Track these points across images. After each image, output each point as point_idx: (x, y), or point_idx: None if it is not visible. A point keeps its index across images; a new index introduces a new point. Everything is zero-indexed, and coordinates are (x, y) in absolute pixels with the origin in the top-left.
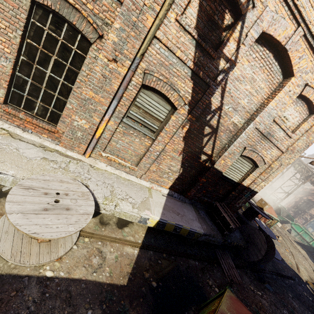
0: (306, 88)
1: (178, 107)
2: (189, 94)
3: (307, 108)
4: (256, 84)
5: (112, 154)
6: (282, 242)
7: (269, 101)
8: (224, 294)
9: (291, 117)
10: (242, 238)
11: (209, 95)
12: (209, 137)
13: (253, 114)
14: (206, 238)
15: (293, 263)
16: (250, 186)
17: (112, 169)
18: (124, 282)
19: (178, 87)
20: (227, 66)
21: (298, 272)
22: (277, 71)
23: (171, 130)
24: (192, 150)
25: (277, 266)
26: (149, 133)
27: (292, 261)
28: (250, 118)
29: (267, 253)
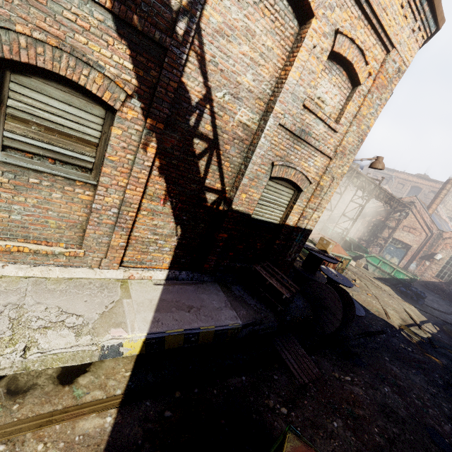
0: (338, 39)
1: (116, 104)
2: (129, 73)
3: (347, 78)
4: (258, 40)
5: (10, 239)
6: (361, 285)
7: (287, 71)
8: (282, 450)
9: (328, 96)
10: (307, 305)
11: (173, 71)
12: (207, 158)
13: (270, 101)
14: (249, 330)
15: (380, 308)
16: (299, 224)
17: (20, 268)
18: None
19: (97, 57)
20: (187, 0)
21: (387, 319)
22: (287, 12)
23: (123, 158)
24: (186, 190)
25: (362, 323)
26: (80, 174)
27: (377, 306)
28: (267, 110)
29: (345, 314)
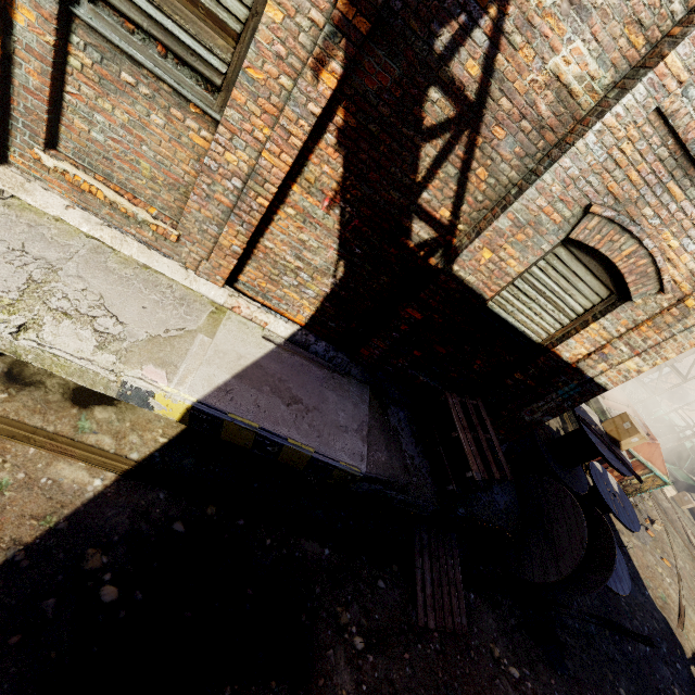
0: None
1: None
2: None
3: None
4: None
5: (87, 169)
6: (661, 537)
7: None
8: None
9: None
10: (515, 511)
11: None
12: (443, 145)
13: (666, 37)
14: (375, 489)
15: (672, 599)
16: (583, 365)
17: (88, 220)
18: None
19: None
20: None
21: (676, 627)
22: None
23: (273, 79)
24: (377, 196)
25: (614, 601)
26: (199, 91)
27: (670, 592)
28: (645, 61)
29: (583, 570)
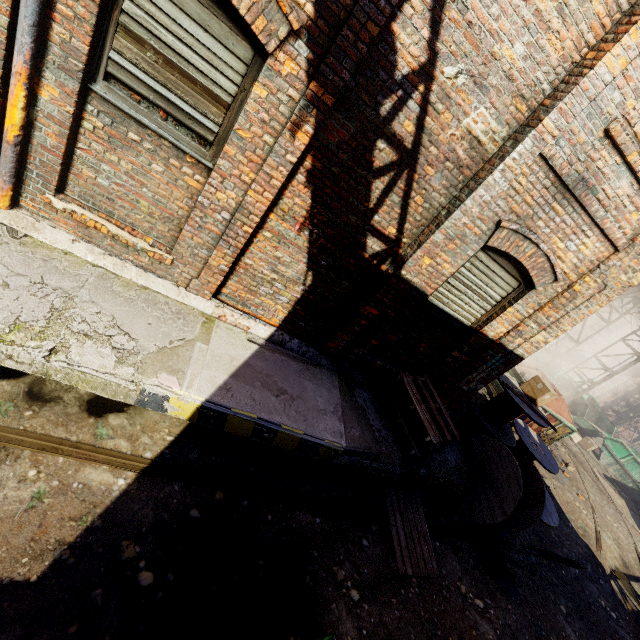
0: None
1: (270, 43)
2: None
3: None
4: None
5: (91, 209)
6: (575, 476)
7: (601, 51)
8: None
9: None
10: (464, 466)
11: (379, 2)
12: (389, 180)
13: (541, 106)
14: (353, 461)
15: (590, 527)
16: (504, 341)
17: (92, 251)
18: (32, 573)
19: None
20: None
21: (596, 550)
22: None
23: (258, 137)
24: (338, 220)
25: (547, 534)
26: (194, 145)
27: (587, 522)
28: (529, 122)
29: (521, 509)
